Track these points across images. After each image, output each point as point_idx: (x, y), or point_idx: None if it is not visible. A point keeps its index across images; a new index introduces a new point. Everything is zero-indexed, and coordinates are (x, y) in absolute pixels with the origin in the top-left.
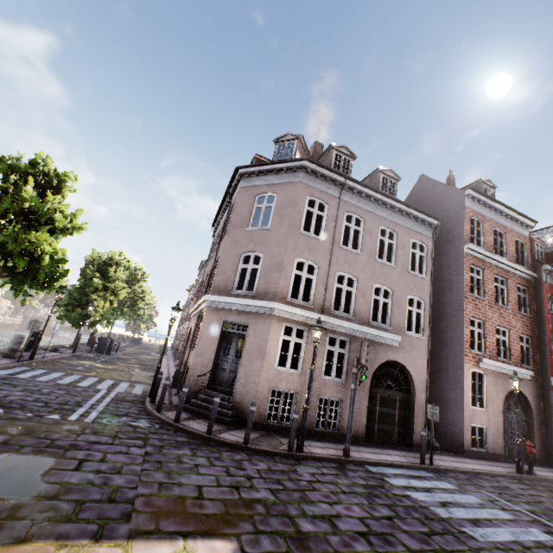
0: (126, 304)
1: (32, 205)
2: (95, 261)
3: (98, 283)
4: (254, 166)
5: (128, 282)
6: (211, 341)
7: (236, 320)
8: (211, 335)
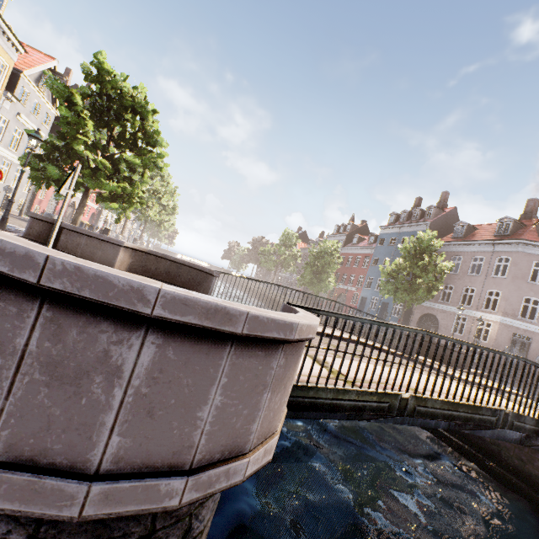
0: (288, 263)
1: (443, 268)
2: (328, 249)
3: (336, 267)
4: (536, 242)
5: (287, 246)
6: (504, 342)
7: (522, 334)
8: (504, 338)
